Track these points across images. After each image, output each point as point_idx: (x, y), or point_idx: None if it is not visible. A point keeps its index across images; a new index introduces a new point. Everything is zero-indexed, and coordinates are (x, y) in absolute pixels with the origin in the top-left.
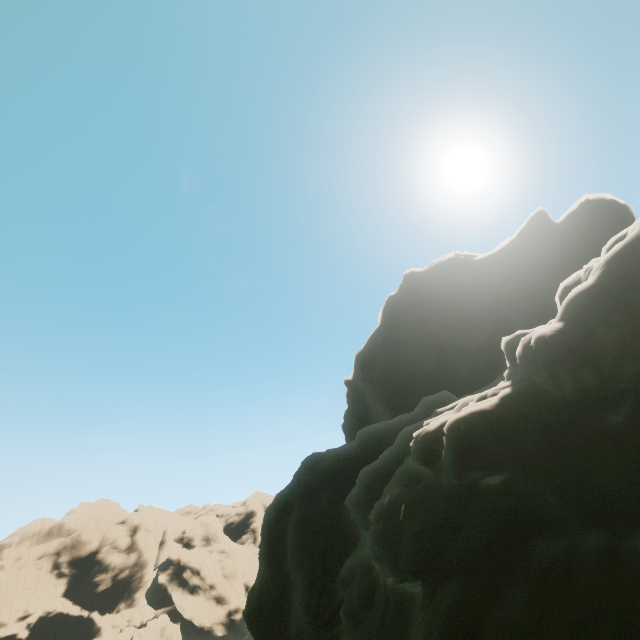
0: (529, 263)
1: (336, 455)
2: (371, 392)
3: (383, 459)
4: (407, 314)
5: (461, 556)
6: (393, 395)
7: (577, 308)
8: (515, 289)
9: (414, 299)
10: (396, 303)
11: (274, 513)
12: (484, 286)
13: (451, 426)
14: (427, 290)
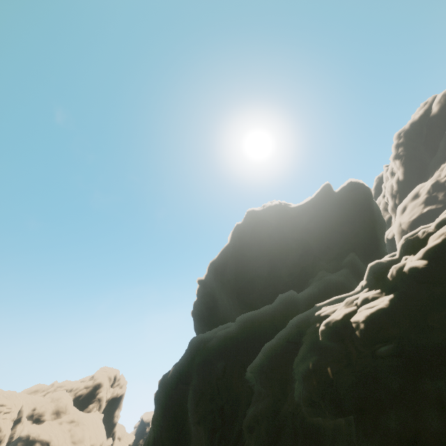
0: (321, 213)
1: (222, 335)
2: (221, 289)
3: (278, 338)
4: (250, 237)
5: (388, 396)
6: (241, 291)
7: (432, 253)
8: (313, 227)
9: (255, 228)
10: (242, 229)
11: (171, 383)
12: (297, 224)
13: (368, 317)
14: (264, 223)
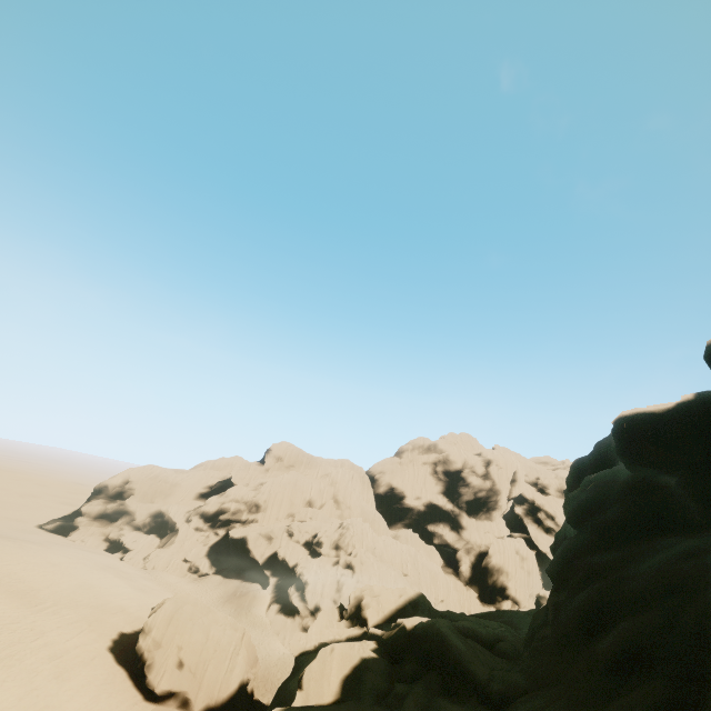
0: None
1: None
2: None
3: None
4: None
5: (596, 522)
6: None
7: None
8: None
9: None
10: None
11: (572, 475)
12: None
13: (615, 422)
14: None
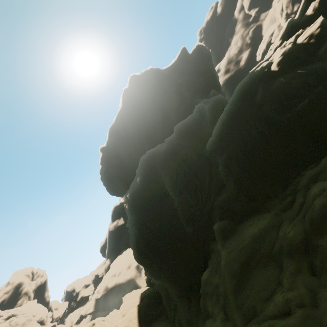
0: (184, 70)
1: (169, 141)
2: (127, 144)
3: (230, 103)
4: (141, 95)
5: None
6: (148, 135)
7: None
8: (182, 82)
9: (143, 86)
10: (130, 92)
11: (143, 186)
12: (171, 80)
13: (322, 22)
14: (148, 82)
